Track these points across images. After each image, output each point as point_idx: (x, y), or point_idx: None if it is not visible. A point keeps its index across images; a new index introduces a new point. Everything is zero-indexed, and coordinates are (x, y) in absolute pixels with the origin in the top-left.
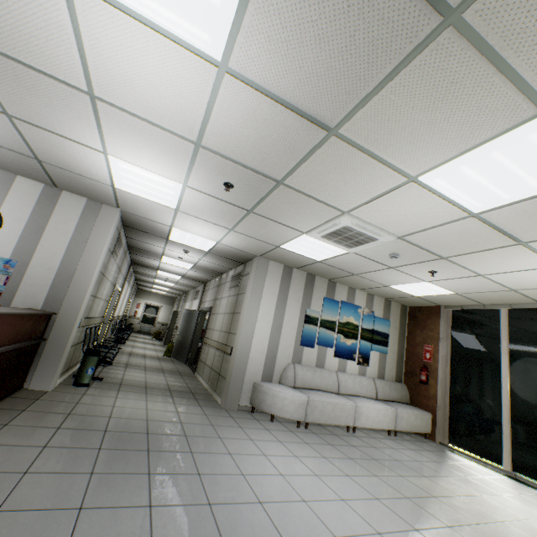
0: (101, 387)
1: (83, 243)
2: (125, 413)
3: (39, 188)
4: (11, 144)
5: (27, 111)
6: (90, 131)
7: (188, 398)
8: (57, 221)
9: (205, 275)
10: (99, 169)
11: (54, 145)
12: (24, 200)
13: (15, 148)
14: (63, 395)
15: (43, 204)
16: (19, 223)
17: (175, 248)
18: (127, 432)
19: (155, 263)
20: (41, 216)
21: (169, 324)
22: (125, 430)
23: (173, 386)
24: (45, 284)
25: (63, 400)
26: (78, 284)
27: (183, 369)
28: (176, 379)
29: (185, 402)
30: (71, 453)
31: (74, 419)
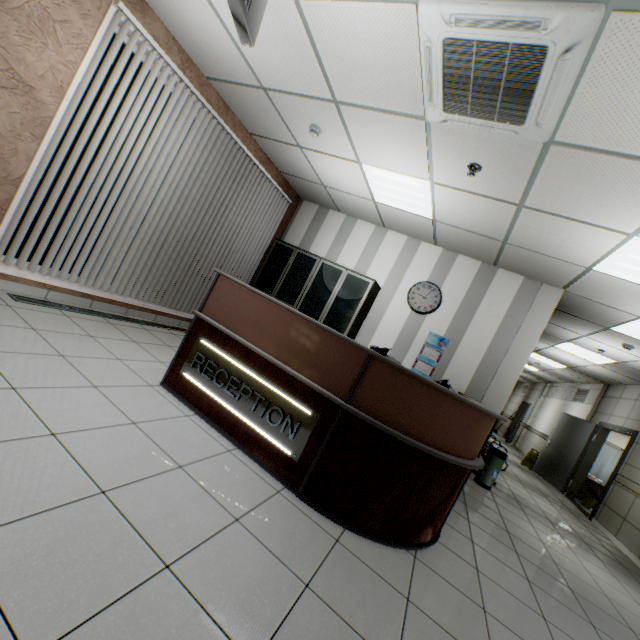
0: (501, 496)
1: (513, 329)
2: (565, 563)
3: (475, 266)
4: (486, 230)
5: (554, 200)
6: (638, 213)
7: (627, 576)
8: (488, 301)
9: (621, 376)
10: (589, 251)
11: (549, 229)
12: (461, 279)
13: (488, 233)
14: (478, 495)
15: (477, 283)
16: (454, 302)
17: (606, 339)
18: (600, 609)
19: (538, 346)
20: (474, 295)
21: (505, 413)
22: (592, 601)
23: (581, 534)
24: (470, 368)
25: (484, 503)
26: (503, 375)
27: (565, 502)
28: (574, 521)
29: (628, 582)
30: (564, 611)
31: (518, 543)
